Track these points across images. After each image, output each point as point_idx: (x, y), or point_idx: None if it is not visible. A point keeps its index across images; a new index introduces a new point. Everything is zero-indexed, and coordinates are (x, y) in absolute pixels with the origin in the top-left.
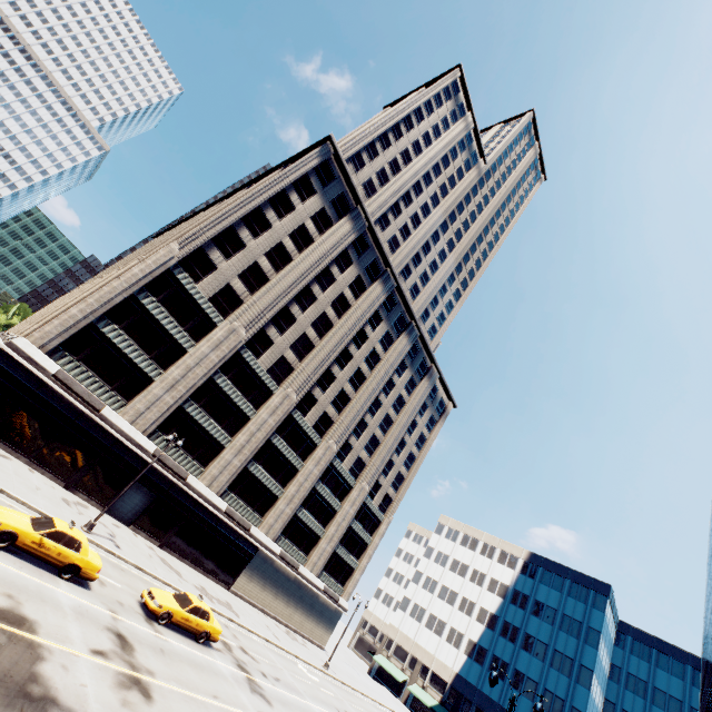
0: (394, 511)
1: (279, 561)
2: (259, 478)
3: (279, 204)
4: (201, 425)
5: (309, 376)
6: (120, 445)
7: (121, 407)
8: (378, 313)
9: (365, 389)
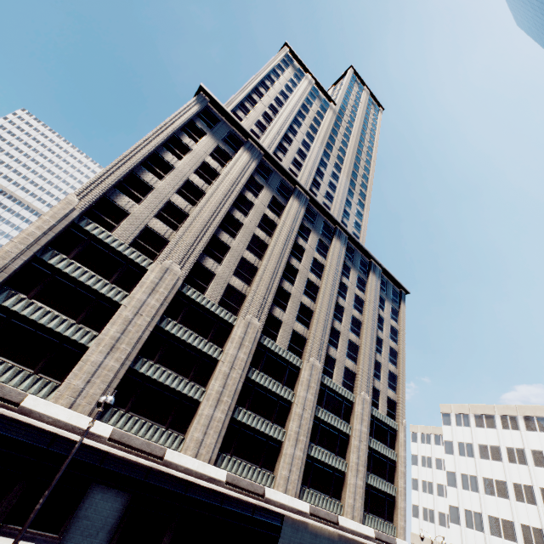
0: (403, 413)
1: (313, 521)
2: (252, 426)
3: (174, 148)
4: (163, 384)
5: (264, 298)
6: (61, 441)
7: (52, 391)
8: (304, 226)
9: (322, 297)
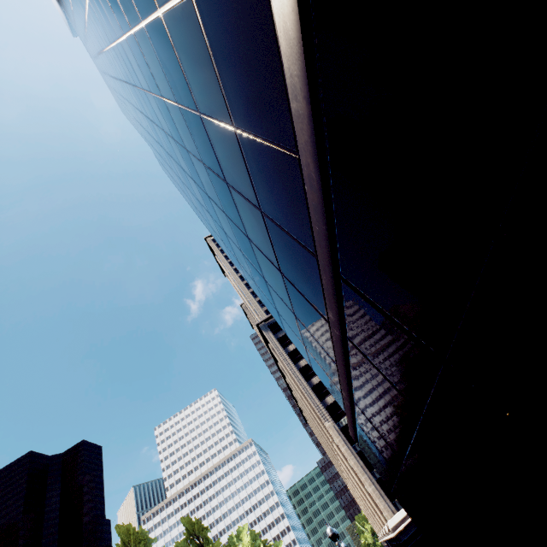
0: None
1: None
2: None
3: (295, 357)
4: None
5: None
6: None
7: None
8: None
9: None
